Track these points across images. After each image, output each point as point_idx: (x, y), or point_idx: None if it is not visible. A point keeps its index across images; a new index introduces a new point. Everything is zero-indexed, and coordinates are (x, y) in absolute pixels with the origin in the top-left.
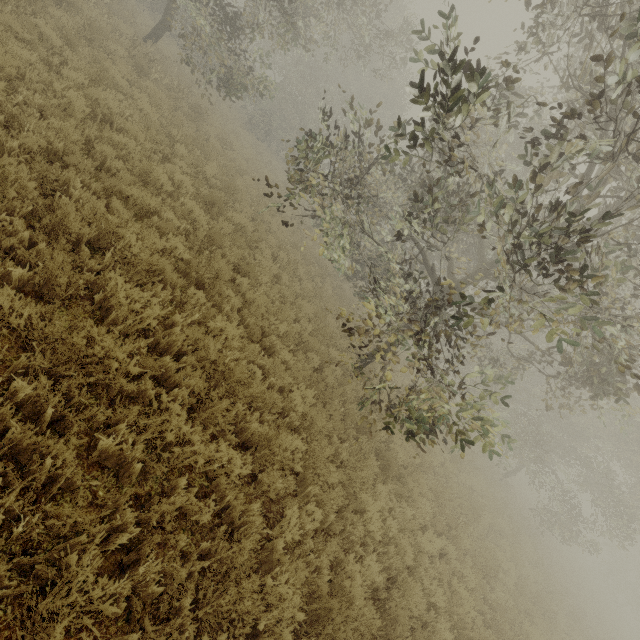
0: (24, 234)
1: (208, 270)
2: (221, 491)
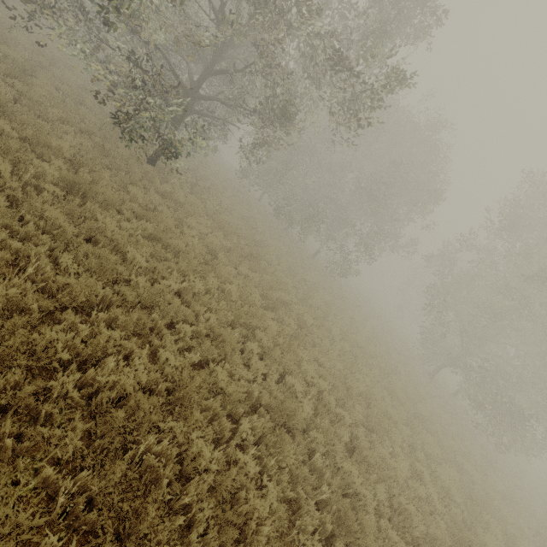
0: None
1: None
2: None
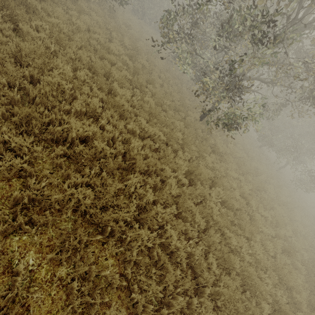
0: (90, 75)
1: (138, 83)
2: (159, 145)
